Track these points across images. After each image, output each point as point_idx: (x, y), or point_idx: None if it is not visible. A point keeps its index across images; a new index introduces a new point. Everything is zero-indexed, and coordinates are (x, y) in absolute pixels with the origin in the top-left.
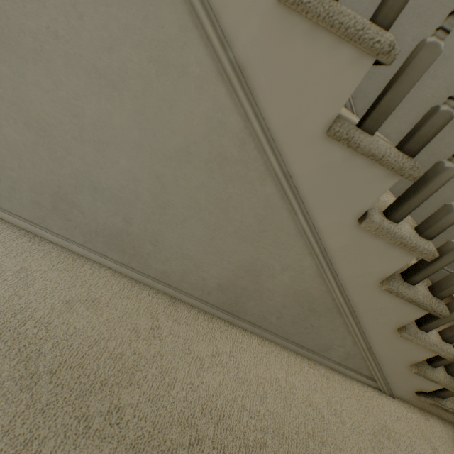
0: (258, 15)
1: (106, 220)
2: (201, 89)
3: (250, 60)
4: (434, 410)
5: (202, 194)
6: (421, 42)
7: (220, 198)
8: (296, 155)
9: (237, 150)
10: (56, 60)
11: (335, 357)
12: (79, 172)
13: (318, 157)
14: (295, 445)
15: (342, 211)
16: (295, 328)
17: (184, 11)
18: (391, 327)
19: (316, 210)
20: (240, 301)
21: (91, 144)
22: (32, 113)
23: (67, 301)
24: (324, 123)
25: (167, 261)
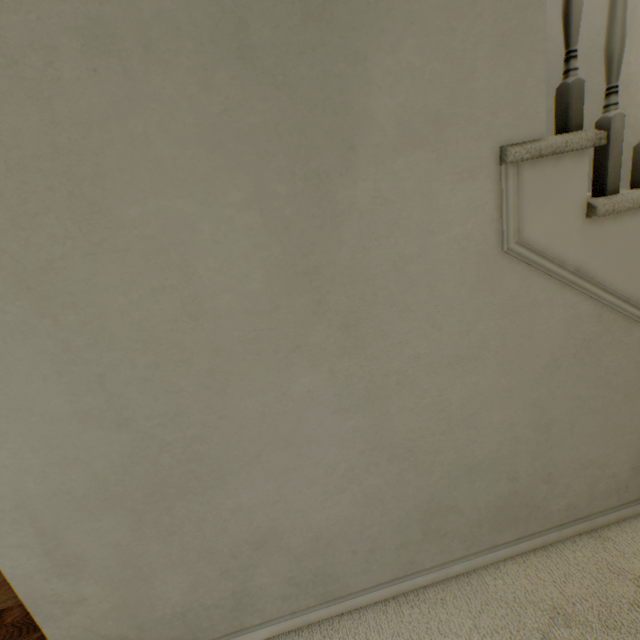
0: (575, 234)
1: (487, 497)
2: (549, 305)
3: (580, 261)
4: None
5: (579, 386)
6: None
7: (597, 376)
8: None
9: (596, 326)
10: (418, 376)
11: None
12: (450, 464)
13: None
14: None
15: None
16: None
17: (521, 268)
18: None
19: None
20: None
21: (460, 425)
22: (395, 442)
23: (542, 638)
24: None
25: (567, 488)
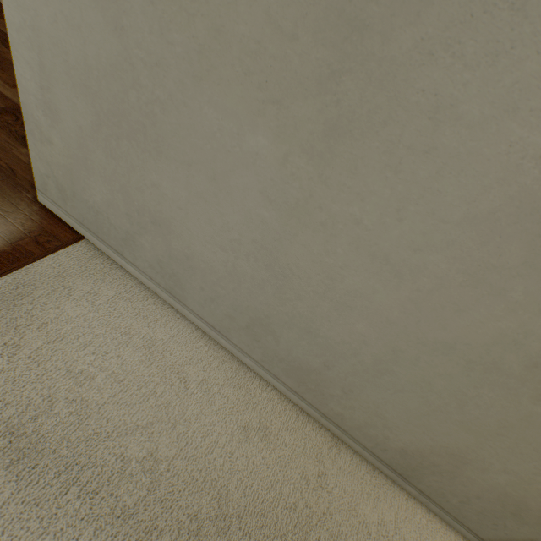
0: None
1: (300, 355)
2: (511, 310)
3: None
4: None
5: (442, 380)
6: None
7: (463, 391)
8: None
9: (519, 367)
10: (342, 237)
11: None
12: (299, 314)
13: None
14: None
15: None
16: (478, 518)
17: (539, 253)
18: None
19: None
20: (421, 470)
21: (332, 302)
22: (280, 261)
23: (243, 426)
24: None
25: (351, 408)
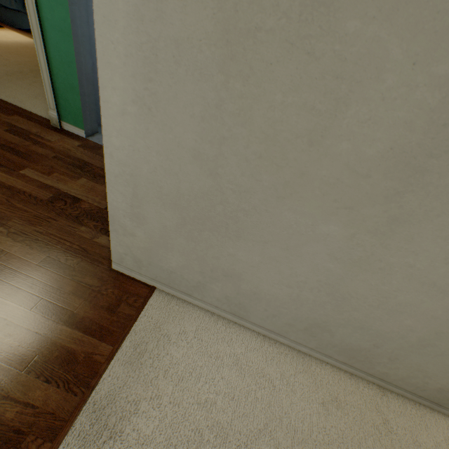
0: None
1: (352, 341)
2: None
3: None
4: None
5: None
6: None
7: None
8: None
9: None
10: (396, 274)
11: None
12: (354, 318)
13: None
14: None
15: None
16: None
17: None
18: None
19: None
20: None
21: (384, 310)
22: (341, 290)
23: (321, 403)
24: None
25: (395, 368)
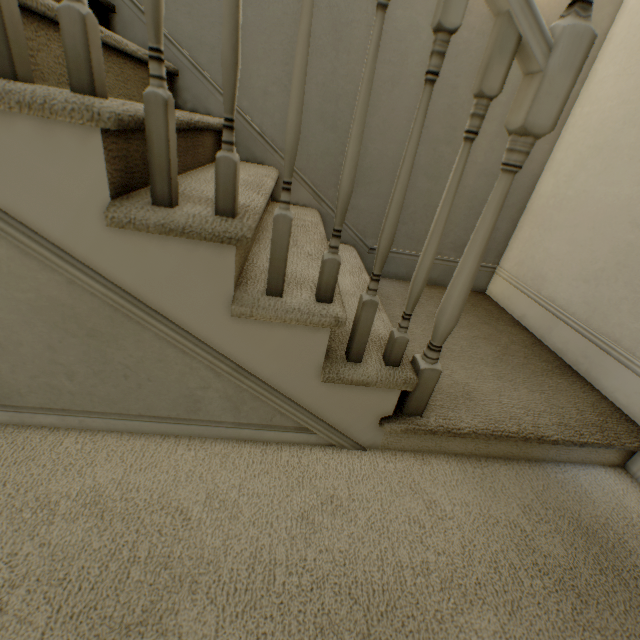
0: None
1: None
2: None
3: None
4: (434, 444)
5: None
6: None
7: None
8: None
9: None
10: None
11: (222, 414)
12: None
13: None
14: (90, 588)
15: None
16: (115, 386)
17: None
18: (224, 310)
19: None
20: None
21: None
22: None
23: None
24: None
25: None
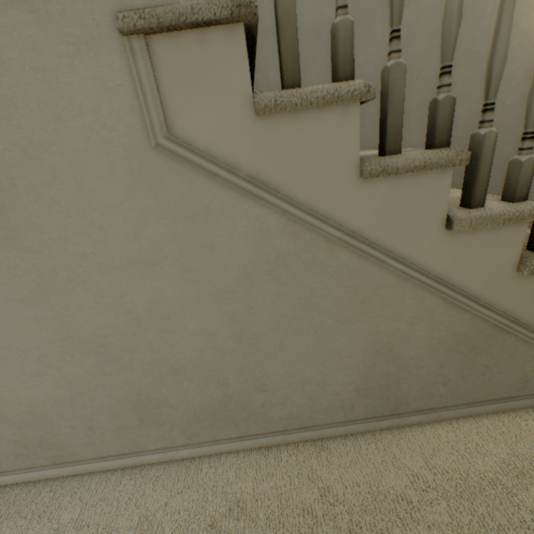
0: (246, 134)
1: (200, 397)
2: (230, 215)
3: (259, 168)
4: None
5: (282, 304)
6: (383, 70)
7: (302, 297)
8: (347, 212)
9: (291, 243)
10: (92, 275)
11: None
12: (152, 364)
13: (368, 200)
14: None
15: (424, 230)
16: (471, 383)
17: (185, 169)
18: None
19: (400, 245)
20: (391, 392)
21: (153, 328)
22: (86, 337)
23: (210, 525)
24: (352, 171)
25: (286, 400)
